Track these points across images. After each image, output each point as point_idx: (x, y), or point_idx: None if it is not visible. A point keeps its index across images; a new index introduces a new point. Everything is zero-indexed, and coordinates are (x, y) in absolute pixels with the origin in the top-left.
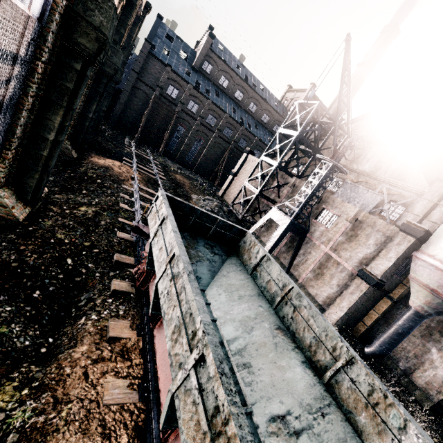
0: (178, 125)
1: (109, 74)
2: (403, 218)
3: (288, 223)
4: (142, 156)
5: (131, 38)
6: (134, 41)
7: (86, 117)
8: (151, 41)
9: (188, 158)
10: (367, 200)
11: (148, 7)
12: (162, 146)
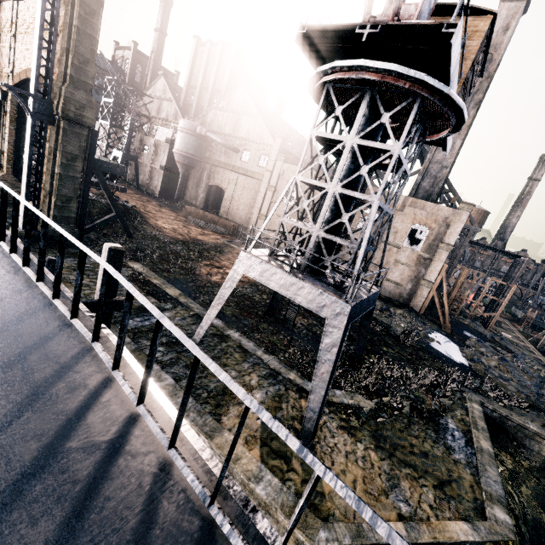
0: None
1: None
2: None
3: (122, 154)
4: None
5: None
6: None
7: None
8: None
9: None
10: (168, 135)
11: None
12: None
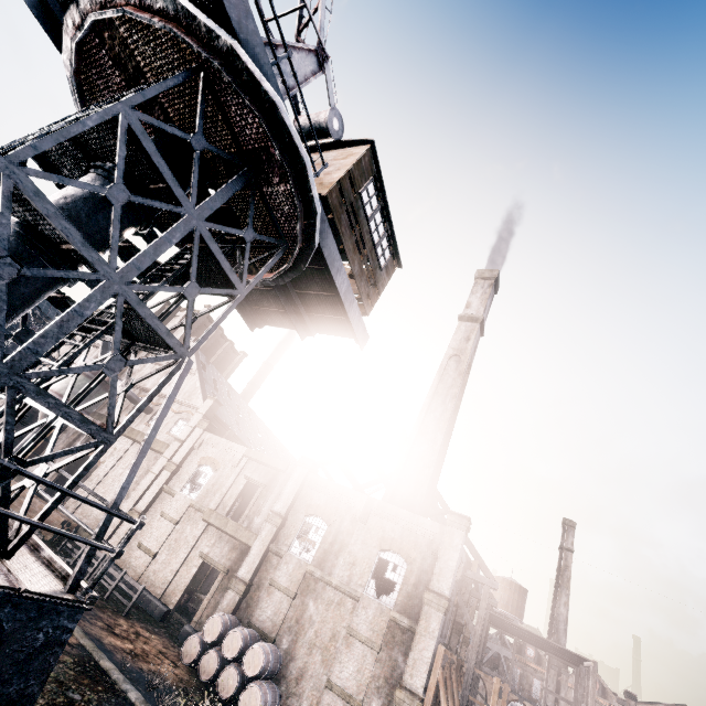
0: None
1: None
2: None
3: None
4: None
5: None
6: None
7: None
8: None
9: None
10: None
11: None
12: None
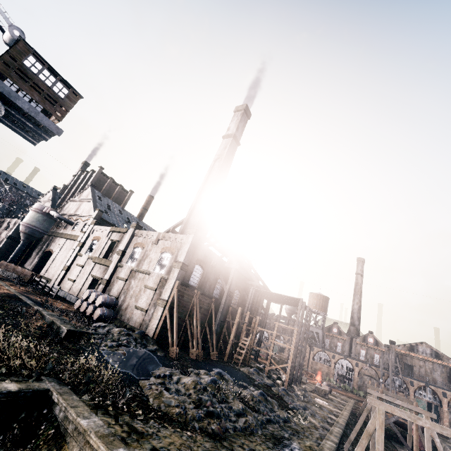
0: None
1: None
2: None
3: None
4: None
5: None
6: None
7: None
8: None
9: None
10: None
11: None
12: None
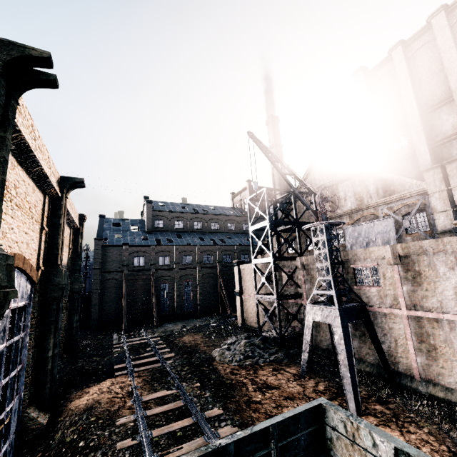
0: (160, 285)
1: (56, 297)
2: (435, 222)
3: (338, 314)
4: (137, 343)
5: (77, 247)
6: (81, 248)
7: (45, 359)
8: (101, 237)
9: (187, 307)
10: (382, 230)
11: (82, 217)
12: (154, 315)
